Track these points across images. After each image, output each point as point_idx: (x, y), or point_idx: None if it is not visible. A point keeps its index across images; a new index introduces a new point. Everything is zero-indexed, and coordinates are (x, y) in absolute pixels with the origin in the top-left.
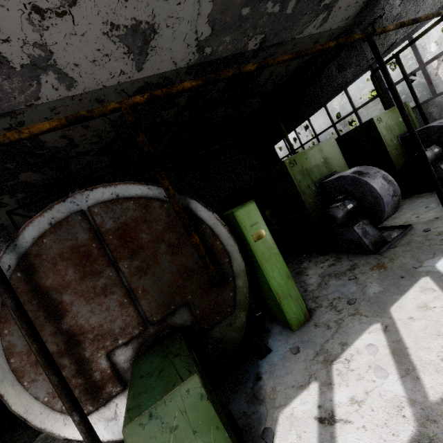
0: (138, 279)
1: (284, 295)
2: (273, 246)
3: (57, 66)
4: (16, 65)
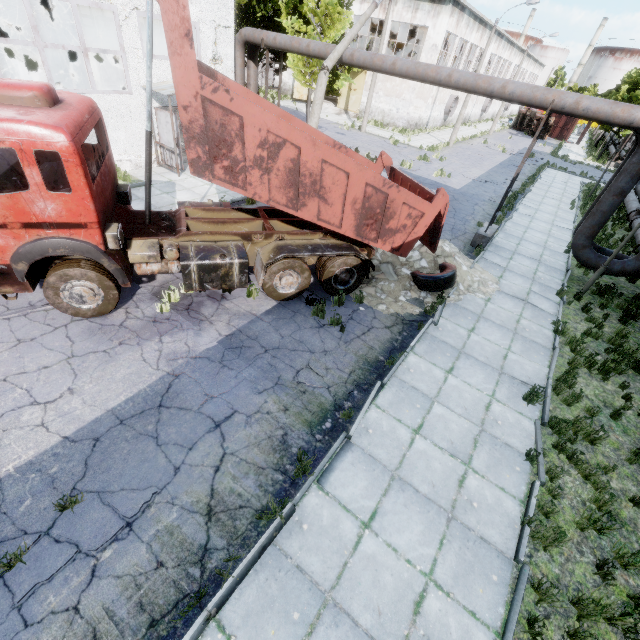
0: None
1: None
2: None
3: None
4: None
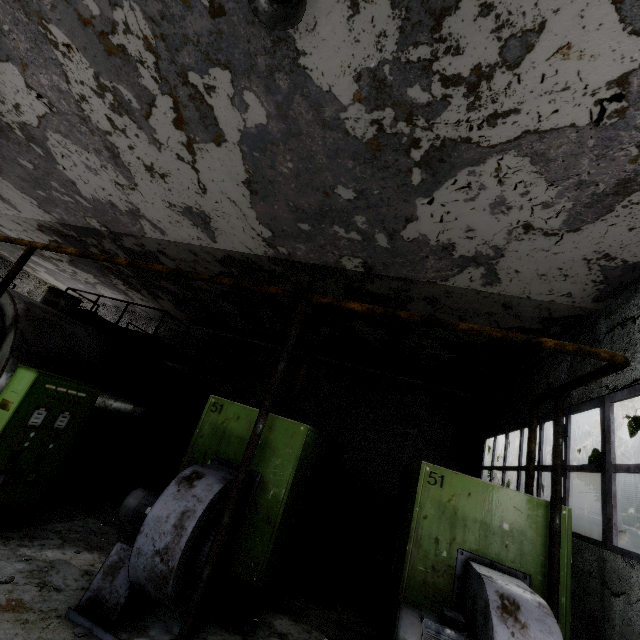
0: None
1: None
2: (1, 427)
3: (147, 218)
4: (123, 209)
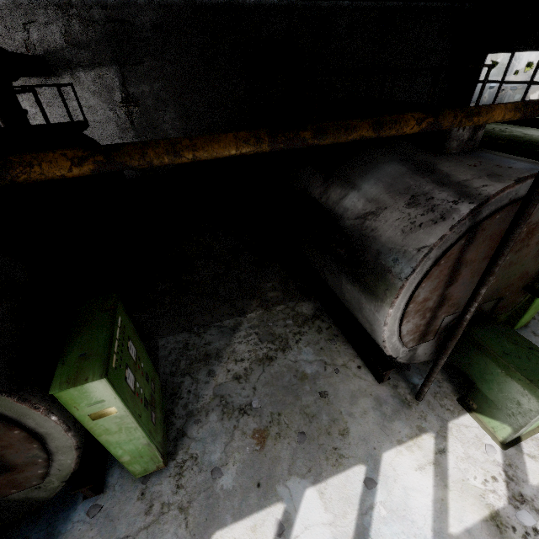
0: (502, 271)
1: (534, 307)
2: None
3: None
4: None
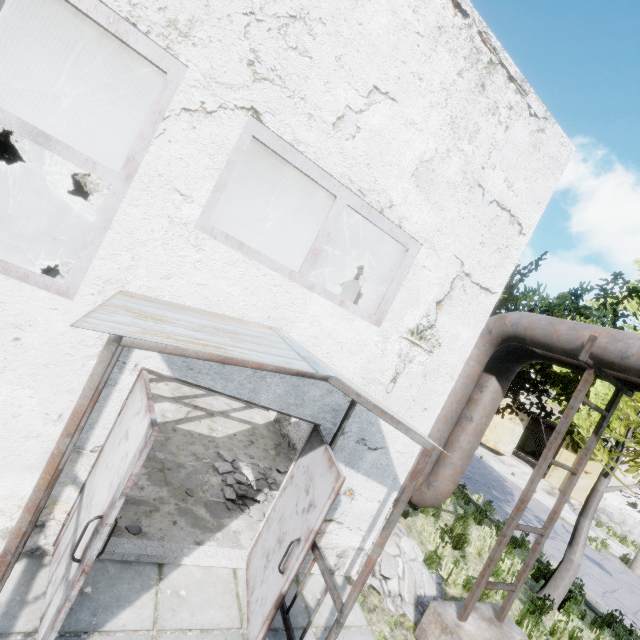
0: None
1: None
2: None
3: None
4: None
